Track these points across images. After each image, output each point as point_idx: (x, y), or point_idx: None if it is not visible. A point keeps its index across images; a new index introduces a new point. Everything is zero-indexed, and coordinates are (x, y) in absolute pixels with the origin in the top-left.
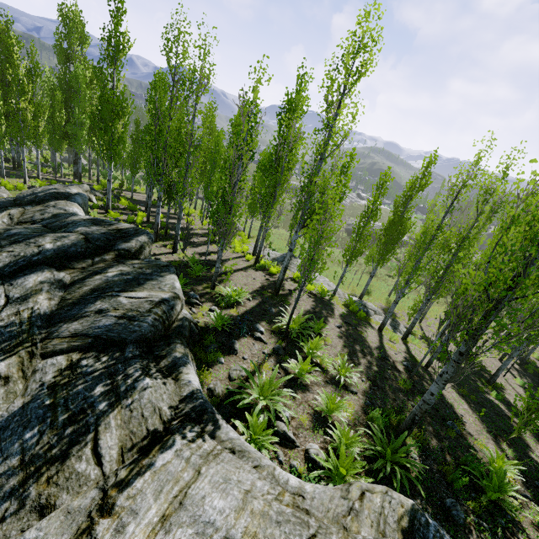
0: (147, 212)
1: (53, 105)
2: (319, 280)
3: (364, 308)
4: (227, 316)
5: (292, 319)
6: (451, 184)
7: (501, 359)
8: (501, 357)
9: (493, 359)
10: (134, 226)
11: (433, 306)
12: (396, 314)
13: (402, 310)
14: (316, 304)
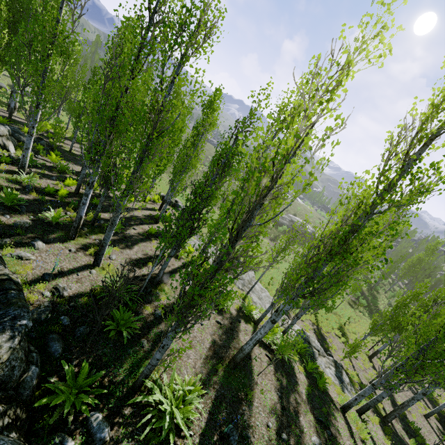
0: (78, 183)
1: None
2: (262, 298)
3: (309, 347)
4: None
5: None
6: None
7: (427, 416)
8: (428, 415)
9: (420, 415)
10: None
11: (350, 323)
12: (326, 339)
13: (329, 330)
14: (280, 379)
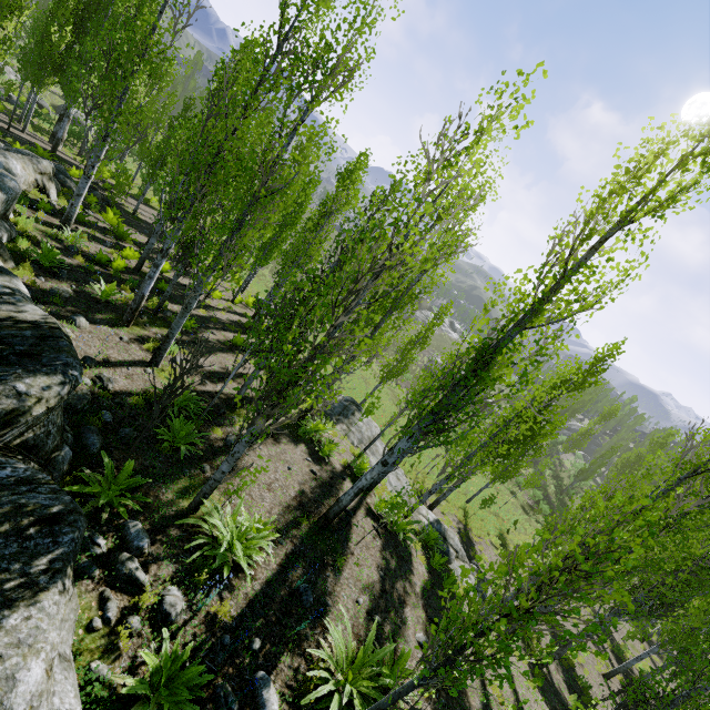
0: (142, 255)
1: (53, 10)
2: None
3: (443, 543)
4: (194, 677)
5: (349, 657)
6: (702, 449)
7: (607, 676)
8: (608, 674)
9: (597, 673)
10: (45, 322)
11: (518, 533)
12: (475, 545)
13: (481, 535)
14: (387, 559)
